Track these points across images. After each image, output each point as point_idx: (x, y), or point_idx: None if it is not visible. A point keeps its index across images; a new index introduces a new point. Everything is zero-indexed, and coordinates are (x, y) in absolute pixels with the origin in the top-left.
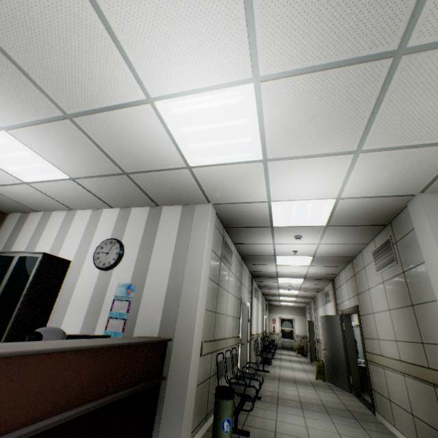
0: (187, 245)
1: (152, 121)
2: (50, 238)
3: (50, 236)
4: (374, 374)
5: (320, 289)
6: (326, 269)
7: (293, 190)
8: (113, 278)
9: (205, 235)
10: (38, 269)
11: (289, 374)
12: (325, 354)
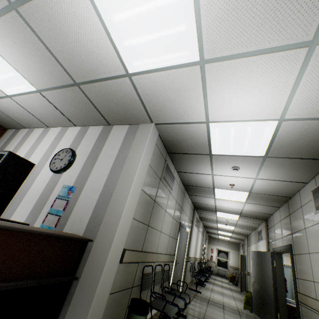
0: (126, 157)
1: (84, 6)
2: (28, 147)
3: (28, 145)
4: (305, 317)
5: (254, 228)
6: (261, 208)
7: (232, 107)
8: (61, 180)
9: (143, 149)
10: (2, 163)
11: (218, 298)
12: (254, 286)
